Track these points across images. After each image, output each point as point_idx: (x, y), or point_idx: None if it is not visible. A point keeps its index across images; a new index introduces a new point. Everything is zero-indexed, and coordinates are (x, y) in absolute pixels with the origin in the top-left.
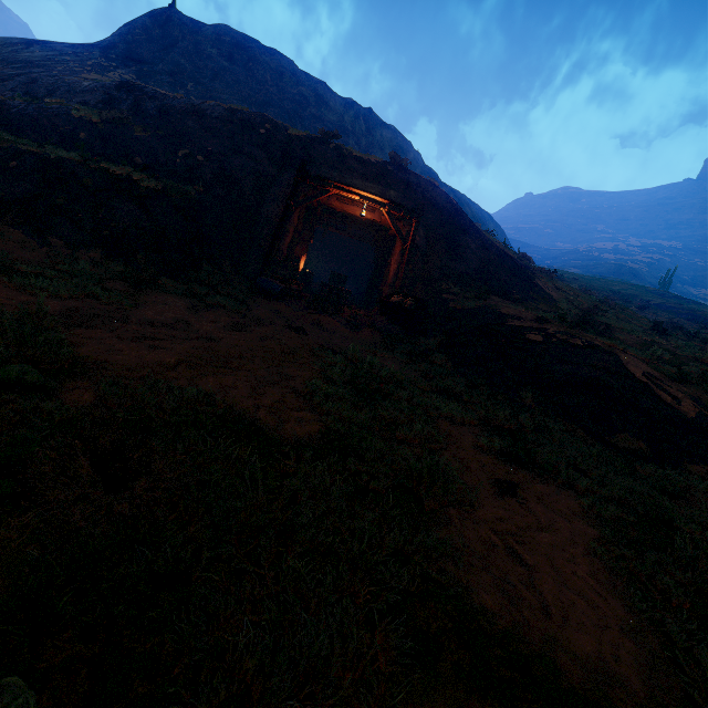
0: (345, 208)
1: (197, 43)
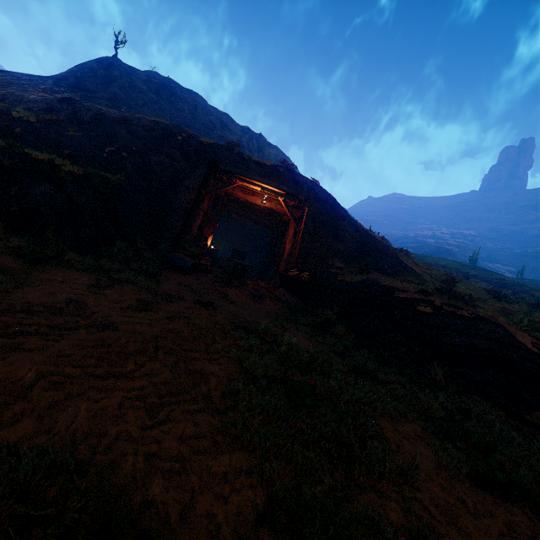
0: (247, 198)
1: (132, 81)
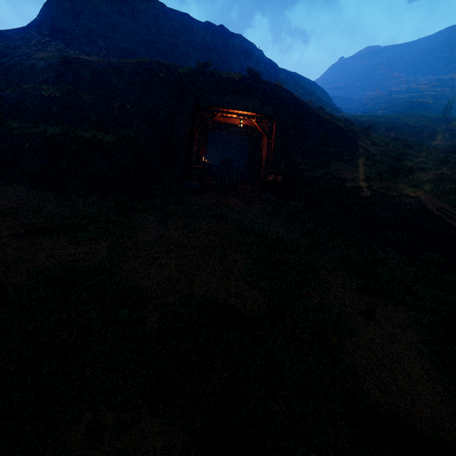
0: (227, 120)
1: (96, 7)
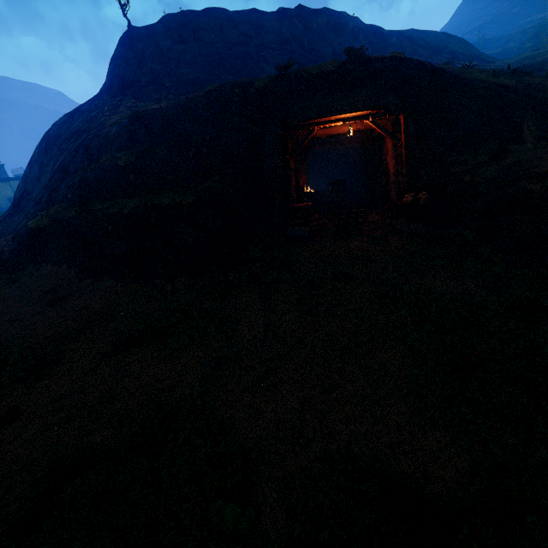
0: (328, 132)
1: (156, 44)
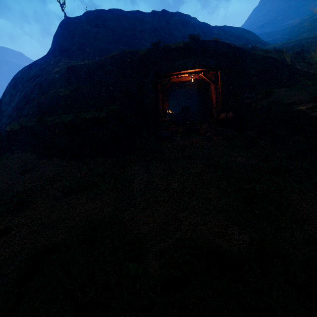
0: (180, 80)
1: (81, 28)
